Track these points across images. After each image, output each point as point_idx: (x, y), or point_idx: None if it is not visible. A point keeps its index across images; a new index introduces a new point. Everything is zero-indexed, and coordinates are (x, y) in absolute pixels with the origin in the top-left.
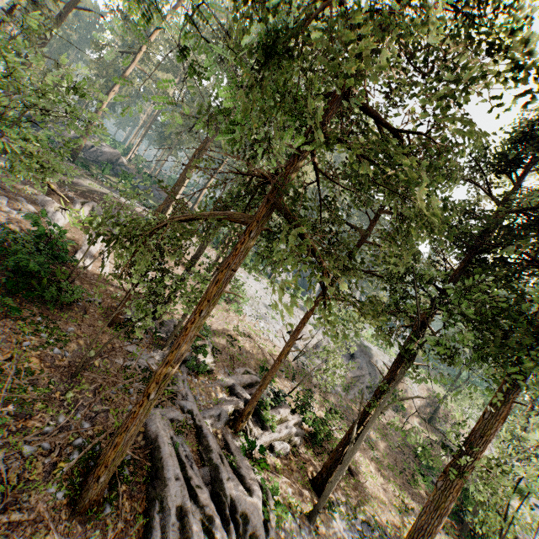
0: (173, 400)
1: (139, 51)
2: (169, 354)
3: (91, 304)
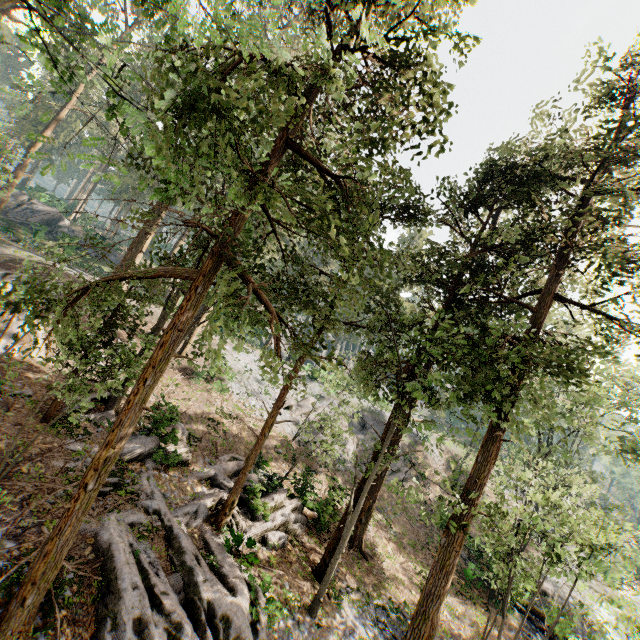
0: (135, 501)
1: (76, 91)
2: (110, 433)
3: (17, 398)
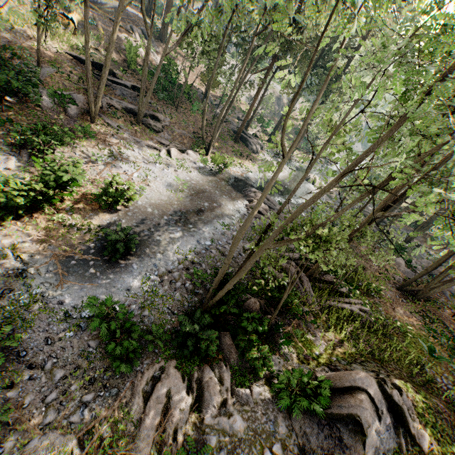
0: (230, 124)
1: None
2: (251, 107)
3: (192, 96)
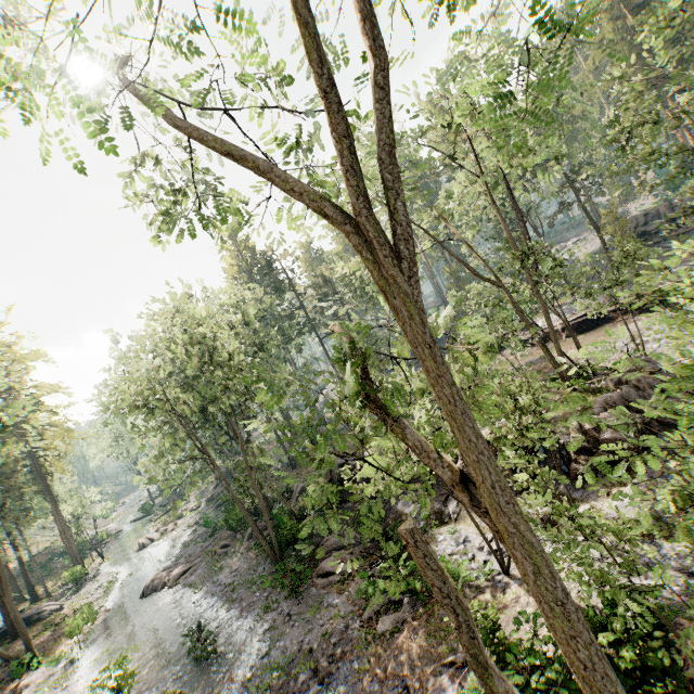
0: None
1: None
2: None
3: None
